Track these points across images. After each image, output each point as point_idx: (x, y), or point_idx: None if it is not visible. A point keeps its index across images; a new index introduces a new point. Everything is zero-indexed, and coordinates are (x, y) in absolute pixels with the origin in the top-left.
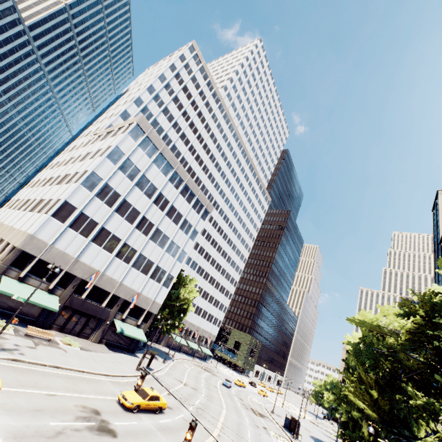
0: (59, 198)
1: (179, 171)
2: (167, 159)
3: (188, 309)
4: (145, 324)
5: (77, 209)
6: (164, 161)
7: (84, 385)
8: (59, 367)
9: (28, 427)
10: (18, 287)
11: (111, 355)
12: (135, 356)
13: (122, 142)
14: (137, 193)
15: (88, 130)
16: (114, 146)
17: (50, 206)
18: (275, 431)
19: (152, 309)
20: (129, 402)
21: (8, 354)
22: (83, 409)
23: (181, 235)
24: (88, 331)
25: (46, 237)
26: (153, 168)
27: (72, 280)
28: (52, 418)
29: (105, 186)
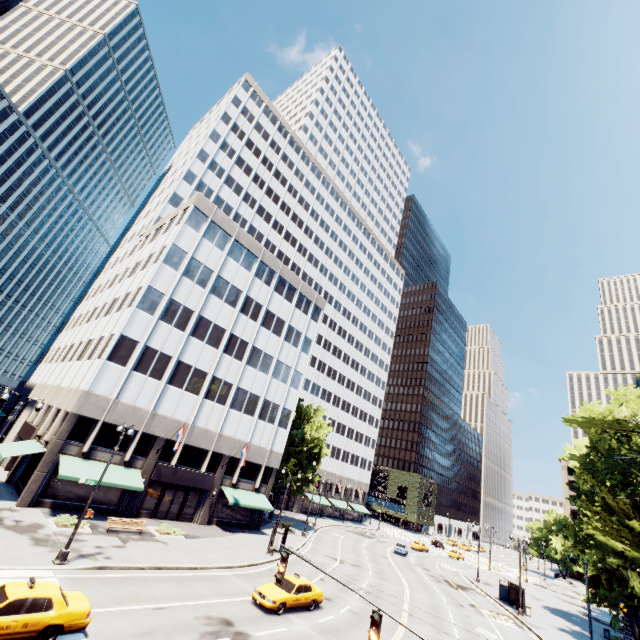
0: (111, 333)
1: (266, 260)
2: (246, 246)
3: (321, 453)
4: (266, 486)
5: (138, 343)
6: (243, 250)
7: (201, 586)
8: (161, 567)
9: None
10: (84, 467)
11: (228, 538)
12: (262, 533)
13: (180, 237)
14: (215, 304)
15: (130, 233)
16: (170, 244)
17: (103, 347)
18: (489, 607)
19: (272, 463)
20: (269, 600)
21: (90, 561)
22: (208, 622)
23: (288, 350)
24: (190, 510)
25: (106, 390)
26: (230, 264)
27: (153, 442)
28: None
29: (169, 303)
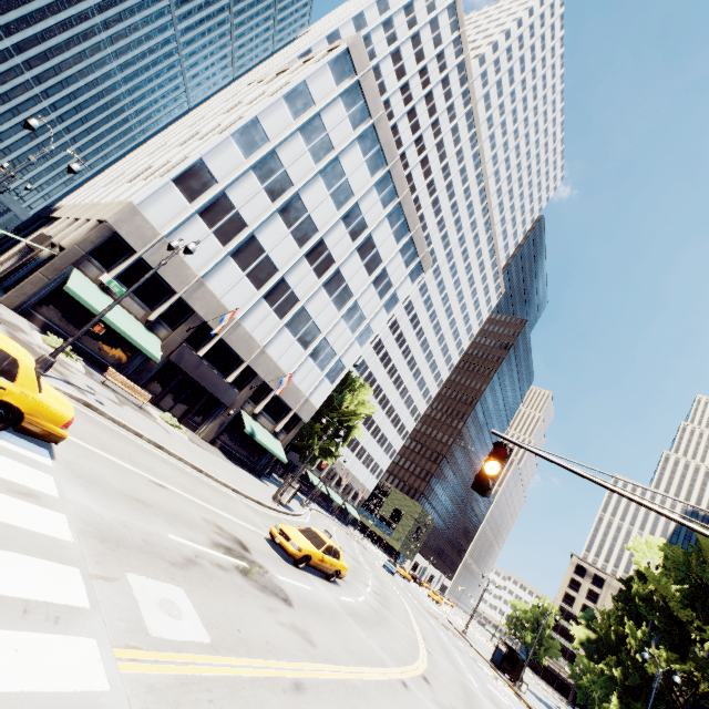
0: (187, 156)
1: (394, 174)
2: (381, 141)
3: (352, 431)
4: (286, 435)
5: (216, 184)
6: (376, 144)
7: (208, 491)
8: (162, 447)
9: (127, 526)
10: (99, 297)
11: (232, 466)
12: (263, 482)
13: (315, 77)
14: (319, 191)
15: (232, 86)
16: (300, 78)
17: (171, 168)
18: (485, 665)
19: (302, 413)
20: (294, 545)
21: (77, 392)
22: (218, 532)
23: (371, 297)
24: (197, 417)
25: (158, 219)
26: (355, 152)
27: (188, 317)
28: (169, 527)
29: (271, 155)
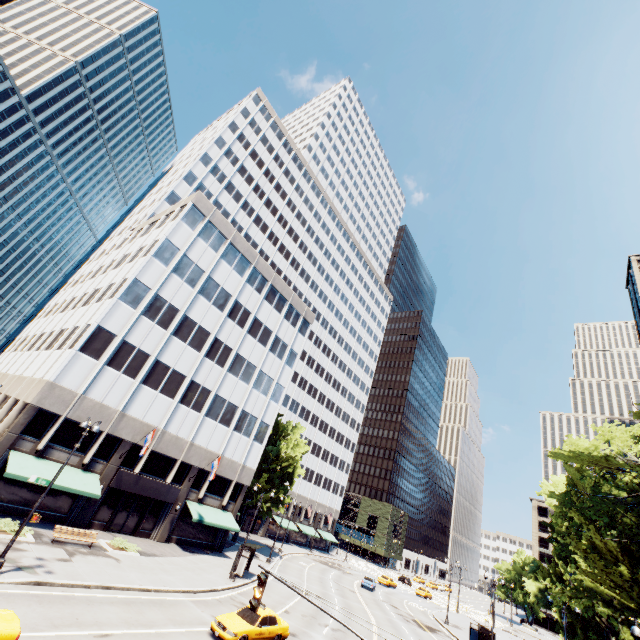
0: (88, 324)
1: (260, 267)
2: (241, 251)
3: (295, 473)
4: (234, 504)
5: (116, 337)
6: (237, 254)
7: (154, 612)
8: (110, 587)
9: None
10: (37, 466)
11: (188, 559)
12: (224, 556)
13: (174, 233)
14: (202, 305)
15: (120, 226)
16: (163, 238)
17: (76, 337)
18: None
19: (243, 479)
20: (230, 632)
21: (28, 575)
22: None
23: (273, 361)
24: (149, 524)
25: (74, 383)
26: (222, 266)
27: (118, 445)
28: None
29: (155, 298)
